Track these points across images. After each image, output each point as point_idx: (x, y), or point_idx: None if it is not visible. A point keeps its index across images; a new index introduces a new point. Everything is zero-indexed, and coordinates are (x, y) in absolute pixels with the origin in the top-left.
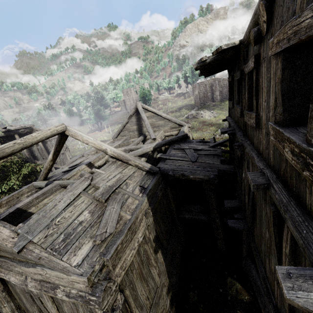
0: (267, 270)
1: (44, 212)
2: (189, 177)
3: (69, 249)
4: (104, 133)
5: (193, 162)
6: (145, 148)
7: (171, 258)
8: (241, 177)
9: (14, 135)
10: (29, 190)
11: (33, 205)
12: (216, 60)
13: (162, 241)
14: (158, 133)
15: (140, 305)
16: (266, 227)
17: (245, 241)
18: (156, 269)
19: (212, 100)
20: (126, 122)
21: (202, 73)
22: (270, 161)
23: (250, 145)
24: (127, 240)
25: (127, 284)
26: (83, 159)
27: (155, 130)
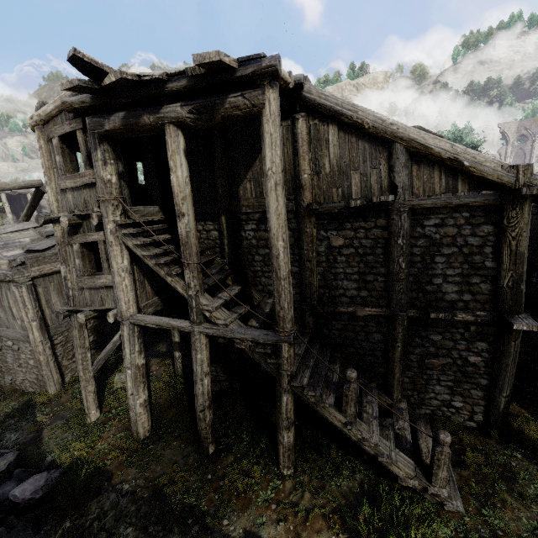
0: None
1: None
2: None
3: (5, 249)
4: None
5: None
6: None
7: None
8: None
9: (0, 194)
10: None
11: None
12: None
13: None
14: None
15: (52, 309)
16: None
17: None
18: None
19: None
20: None
21: None
22: None
23: None
24: (51, 259)
25: (42, 286)
26: None
27: None
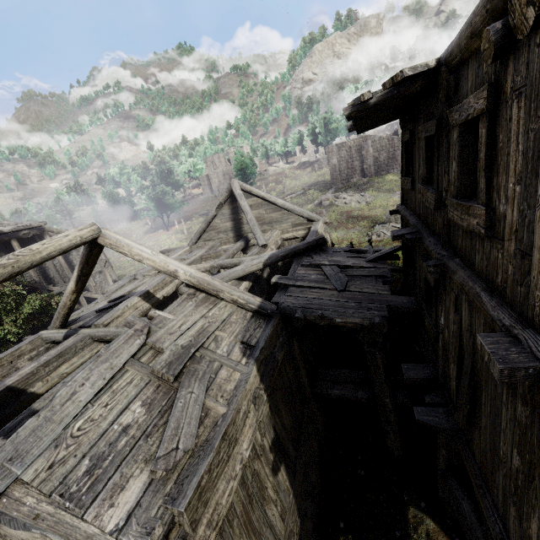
0: (513, 530)
1: (50, 412)
2: (334, 322)
3: (100, 491)
4: (174, 234)
5: (339, 291)
6: (249, 264)
7: (303, 476)
8: (435, 323)
9: (10, 241)
10: (34, 347)
11: (40, 379)
12: (389, 100)
13: (286, 448)
14: (270, 235)
15: None
16: (514, 444)
17: (443, 443)
18: (276, 505)
19: (362, 175)
20: (212, 215)
21: (356, 126)
22: (533, 313)
23: (464, 268)
24: (220, 462)
25: None
26: (136, 285)
27: (265, 229)
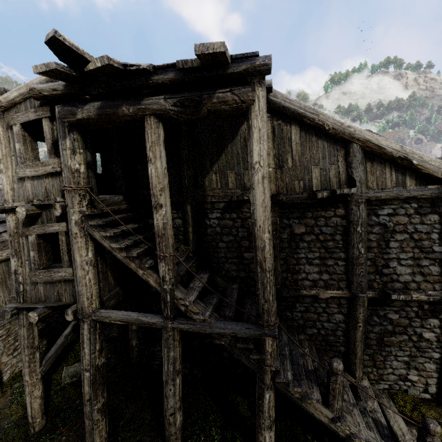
0: None
1: None
2: None
3: None
4: None
5: None
6: None
7: None
8: None
9: None
10: None
11: None
12: None
13: None
14: None
15: None
16: None
17: None
18: None
19: None
20: None
21: None
22: None
23: None
24: None
25: None
26: None
27: None
